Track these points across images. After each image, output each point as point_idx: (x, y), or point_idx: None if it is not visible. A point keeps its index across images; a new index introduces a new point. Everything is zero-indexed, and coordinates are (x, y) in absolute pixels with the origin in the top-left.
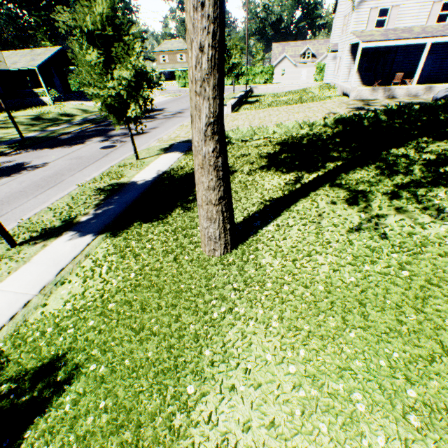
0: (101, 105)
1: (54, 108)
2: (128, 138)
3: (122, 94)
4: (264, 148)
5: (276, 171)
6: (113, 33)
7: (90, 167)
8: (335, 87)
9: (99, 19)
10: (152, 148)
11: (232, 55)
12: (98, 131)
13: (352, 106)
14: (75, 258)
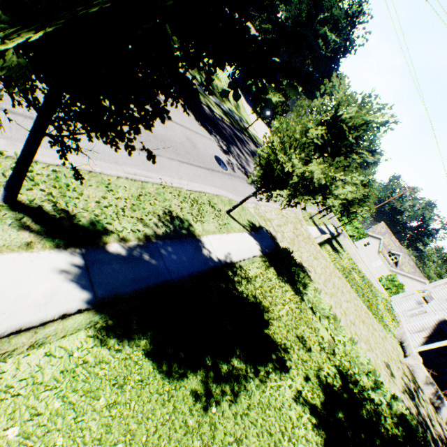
0: (266, 157)
1: (225, 81)
2: (240, 171)
3: (292, 175)
4: (327, 360)
5: (324, 443)
6: (353, 141)
7: (190, 168)
8: (398, 325)
9: (359, 121)
10: (246, 210)
11: (362, 207)
12: (229, 135)
13: (406, 378)
14: (17, 332)
